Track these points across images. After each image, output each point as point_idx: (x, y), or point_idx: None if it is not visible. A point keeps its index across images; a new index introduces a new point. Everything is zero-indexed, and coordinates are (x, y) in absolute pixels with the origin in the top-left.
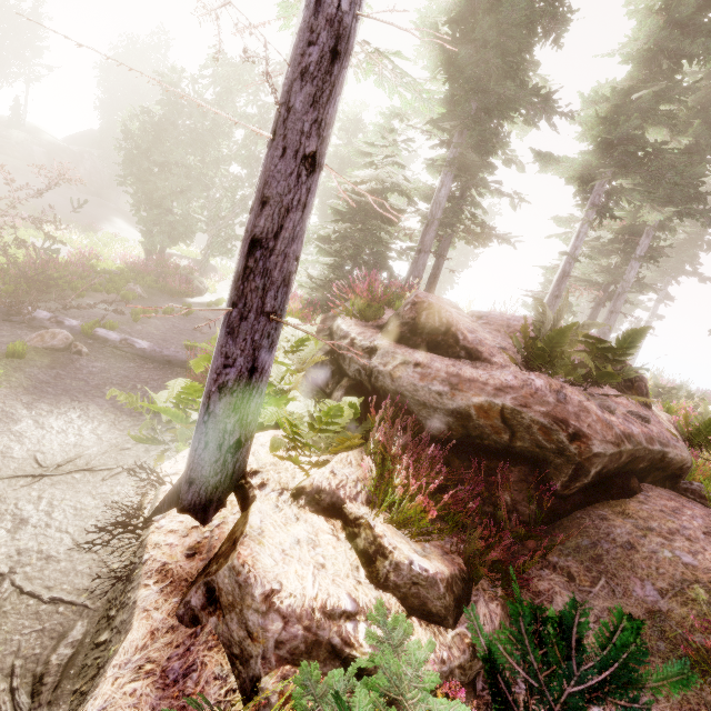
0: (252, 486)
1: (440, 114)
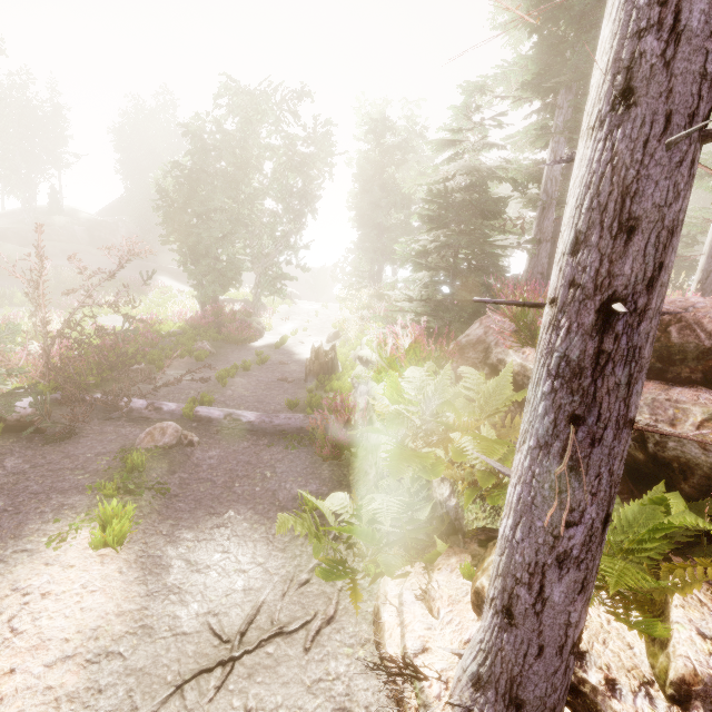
0: (596, 689)
1: (535, 73)
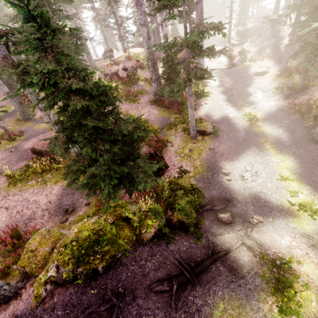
0: (231, 42)
1: None
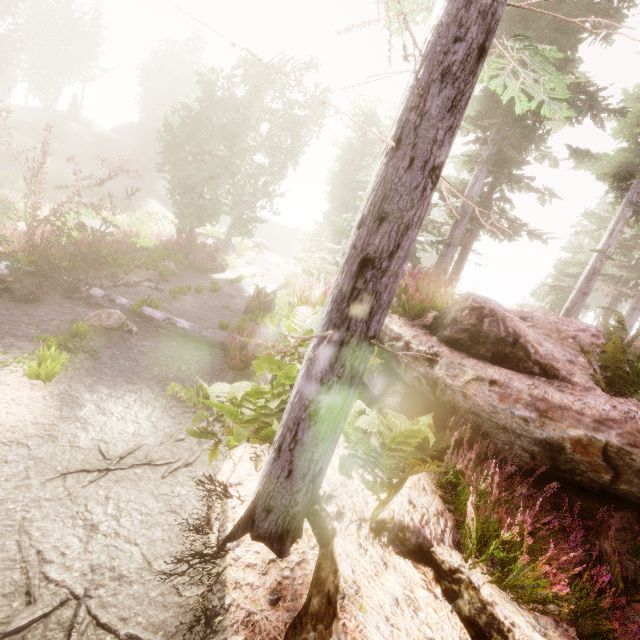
0: (329, 514)
1: (477, 111)
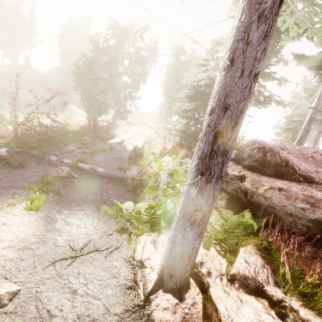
0: (203, 274)
1: None
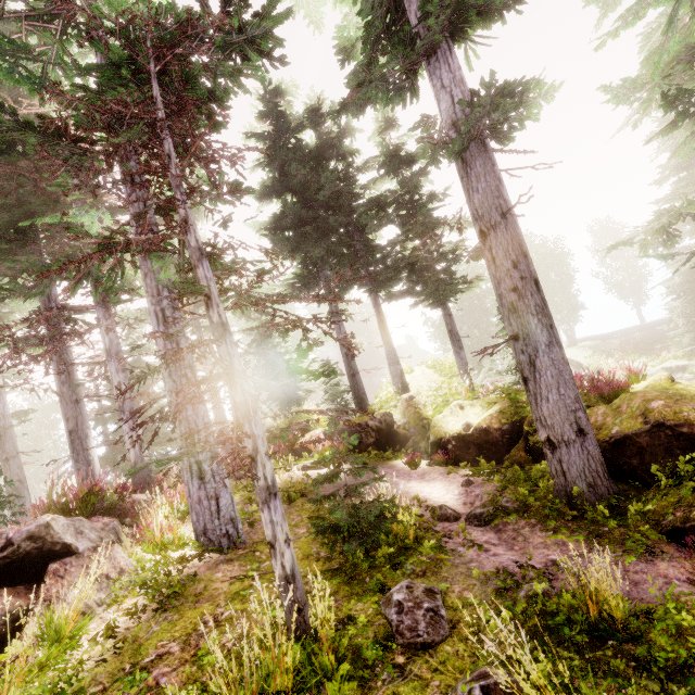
0: None
1: None
